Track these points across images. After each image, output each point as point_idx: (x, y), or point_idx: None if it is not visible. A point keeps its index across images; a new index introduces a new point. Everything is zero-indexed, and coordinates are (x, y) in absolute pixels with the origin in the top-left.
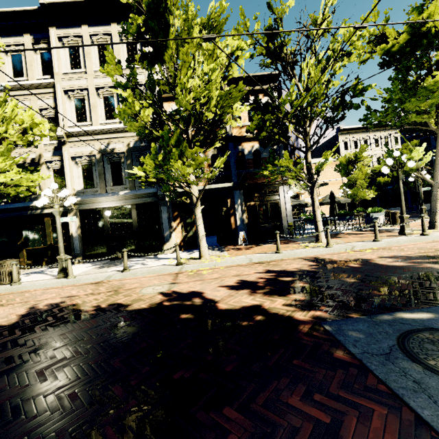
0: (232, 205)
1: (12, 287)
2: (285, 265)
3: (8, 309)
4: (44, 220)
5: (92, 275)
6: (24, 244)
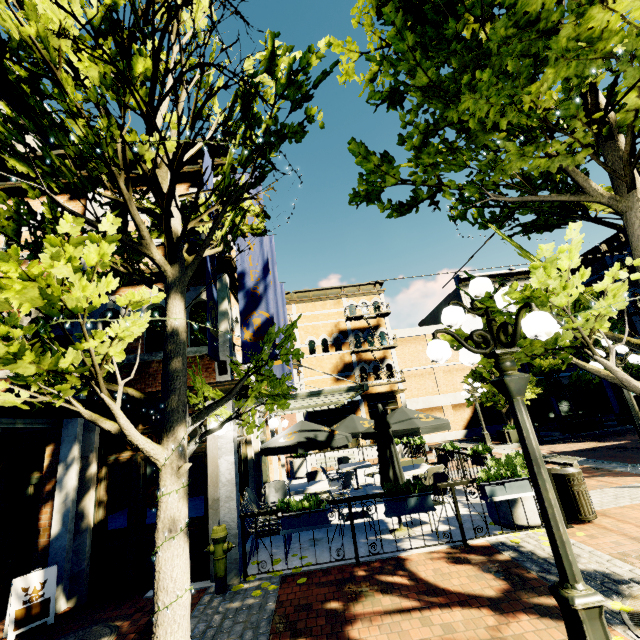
0: (57, 464)
1: None
2: None
3: None
4: None
5: None
6: None
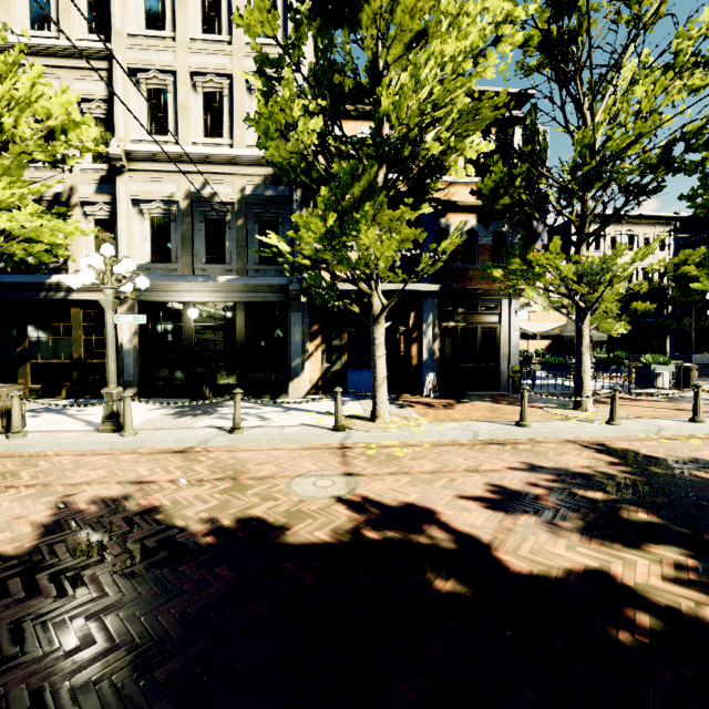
0: (417, 324)
1: (9, 441)
2: (555, 456)
3: (9, 503)
4: (71, 312)
5: (170, 432)
6: (28, 353)
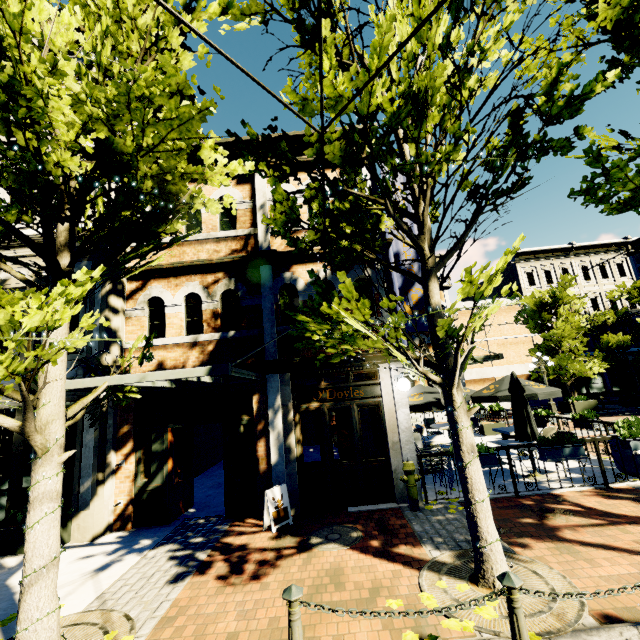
0: (263, 410)
1: None
2: None
3: None
4: None
5: None
6: None
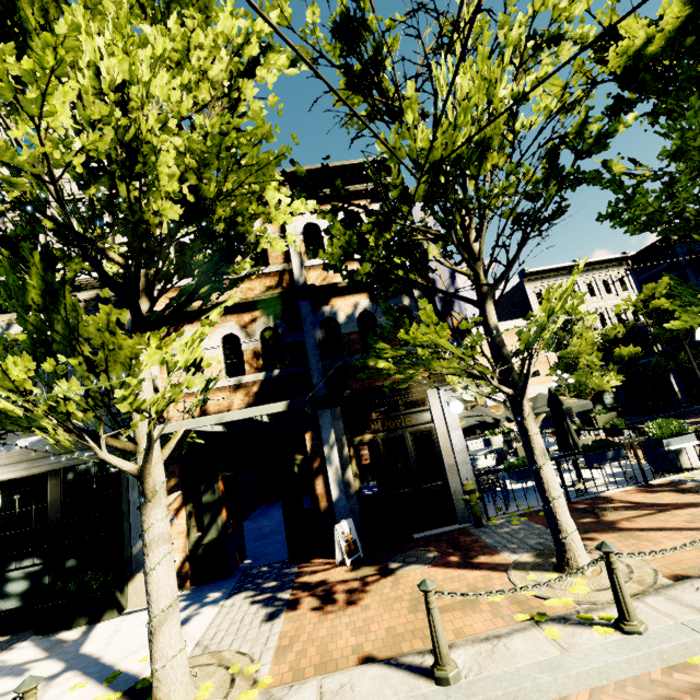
0: (318, 447)
1: None
2: None
3: None
4: None
5: None
6: None
